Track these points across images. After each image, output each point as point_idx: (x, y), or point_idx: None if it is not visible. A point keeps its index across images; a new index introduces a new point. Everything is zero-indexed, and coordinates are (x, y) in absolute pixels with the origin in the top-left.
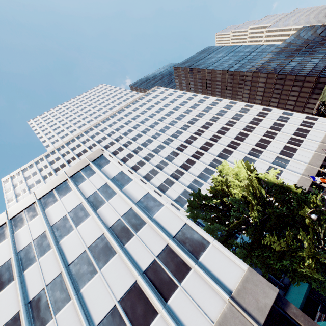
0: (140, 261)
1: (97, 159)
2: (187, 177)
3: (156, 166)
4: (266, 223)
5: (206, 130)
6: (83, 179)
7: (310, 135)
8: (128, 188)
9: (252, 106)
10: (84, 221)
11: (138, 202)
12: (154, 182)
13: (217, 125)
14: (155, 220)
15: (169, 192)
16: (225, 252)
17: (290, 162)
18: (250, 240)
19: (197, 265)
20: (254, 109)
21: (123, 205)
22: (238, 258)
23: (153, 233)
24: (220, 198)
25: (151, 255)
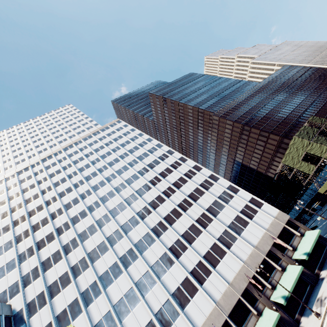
0: None
1: None
2: (88, 274)
3: (63, 247)
4: None
5: (139, 197)
6: None
7: (247, 231)
8: None
9: (201, 168)
10: None
11: None
12: (49, 275)
13: (155, 190)
14: None
15: (58, 299)
16: None
17: (211, 276)
18: None
19: None
20: (201, 174)
21: None
22: None
23: None
24: None
25: None
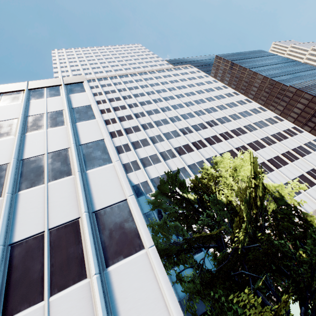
0: (21, 224)
1: (73, 84)
2: (177, 161)
3: (149, 138)
4: (250, 256)
5: (220, 124)
6: (42, 96)
7: None
8: (82, 124)
9: (282, 120)
10: (0, 139)
11: (82, 145)
12: (140, 152)
13: (235, 123)
14: (86, 177)
15: (150, 169)
16: (160, 277)
17: (301, 195)
18: None
19: (98, 277)
20: (283, 123)
21: (62, 140)
22: (176, 300)
23: (71, 192)
24: (200, 194)
25: (43, 222)
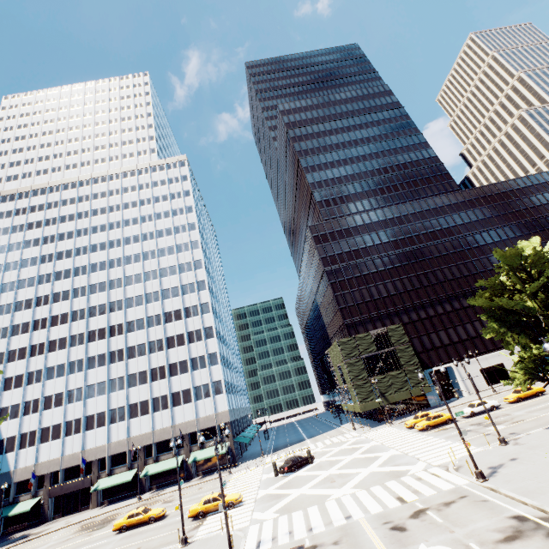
0: None
1: None
2: (40, 360)
3: (34, 321)
4: None
5: (124, 309)
6: None
7: (182, 409)
8: None
9: (208, 311)
10: None
11: None
12: (14, 341)
13: (143, 310)
14: None
15: (11, 366)
16: None
17: (122, 423)
18: (6, 463)
19: None
20: (201, 319)
21: None
22: None
23: None
24: None
25: None
